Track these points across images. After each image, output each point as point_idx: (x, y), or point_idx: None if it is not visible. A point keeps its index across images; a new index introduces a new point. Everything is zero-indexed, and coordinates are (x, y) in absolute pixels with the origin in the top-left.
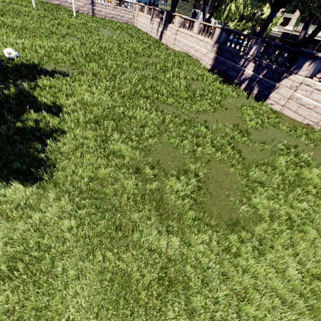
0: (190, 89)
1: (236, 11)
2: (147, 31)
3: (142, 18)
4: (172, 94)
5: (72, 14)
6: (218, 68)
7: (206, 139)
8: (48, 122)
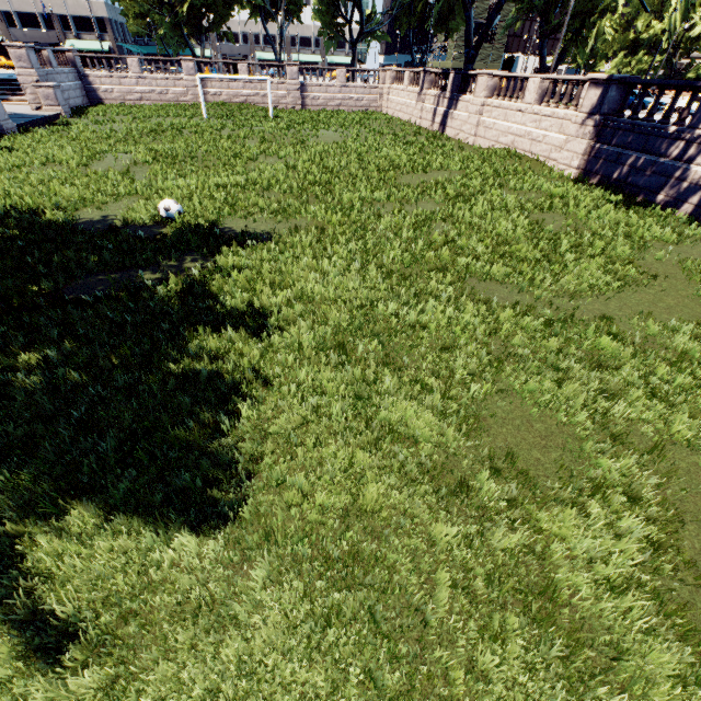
0: (542, 234)
1: (617, 35)
2: (411, 119)
3: (399, 95)
4: (498, 252)
5: (266, 114)
6: (601, 174)
7: (624, 373)
8: (239, 353)
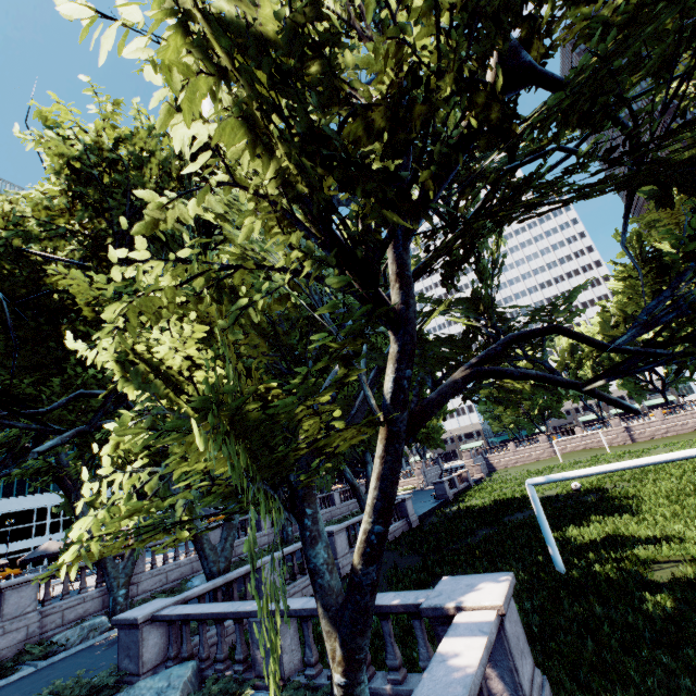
0: None
1: None
2: None
3: None
4: None
5: (604, 451)
6: None
7: None
8: (627, 502)
